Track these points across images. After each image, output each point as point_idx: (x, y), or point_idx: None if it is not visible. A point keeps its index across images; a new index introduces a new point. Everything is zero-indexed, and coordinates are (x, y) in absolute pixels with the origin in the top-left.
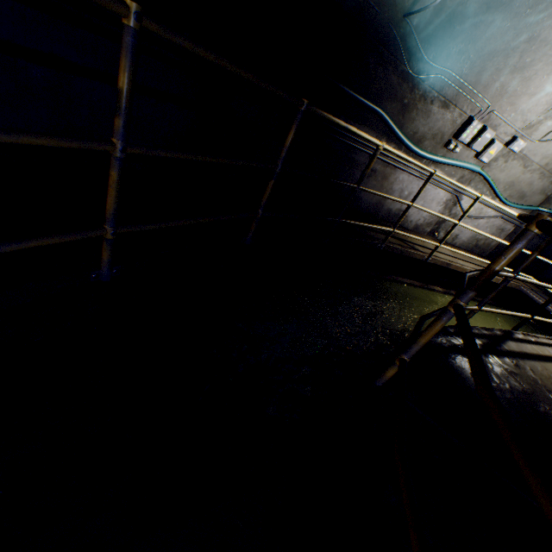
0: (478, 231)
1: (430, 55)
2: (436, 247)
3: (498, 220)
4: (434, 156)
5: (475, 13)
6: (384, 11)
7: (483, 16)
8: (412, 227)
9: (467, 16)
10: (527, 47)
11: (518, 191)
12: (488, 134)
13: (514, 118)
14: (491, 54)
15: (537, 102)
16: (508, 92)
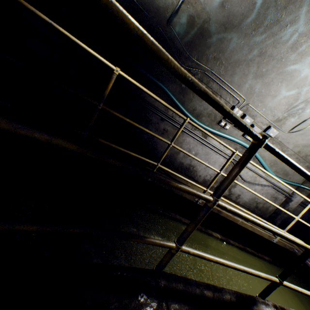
0: (240, 184)
1: (195, 57)
2: (204, 191)
3: (270, 189)
4: (209, 128)
5: (218, 31)
6: (152, 16)
7: (224, 34)
8: (202, 180)
9: (213, 32)
10: (260, 60)
11: (282, 169)
12: (248, 120)
13: (265, 112)
14: (237, 62)
15: (279, 102)
16: (256, 92)
